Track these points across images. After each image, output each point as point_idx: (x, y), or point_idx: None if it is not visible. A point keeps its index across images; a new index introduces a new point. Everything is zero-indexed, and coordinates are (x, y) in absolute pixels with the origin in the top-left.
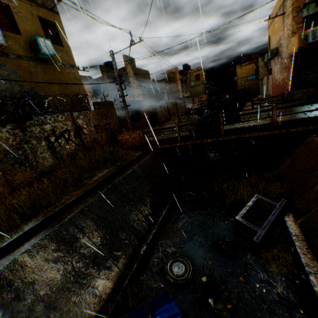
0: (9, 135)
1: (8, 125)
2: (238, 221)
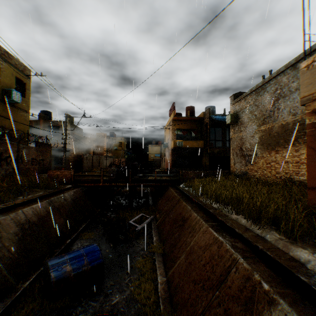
0: None
1: None
2: (130, 223)
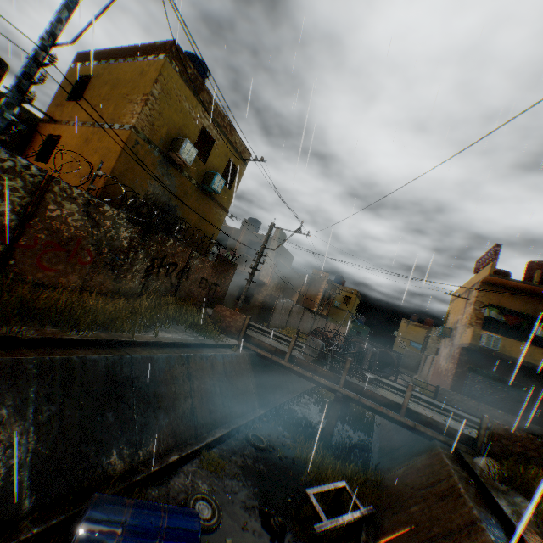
0: (129, 235)
1: (136, 227)
2: (307, 495)
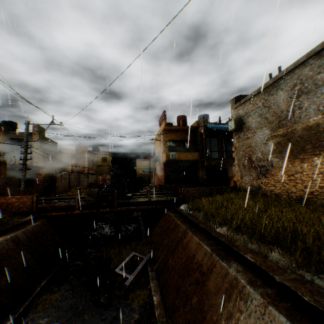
0: None
1: None
2: (117, 272)
